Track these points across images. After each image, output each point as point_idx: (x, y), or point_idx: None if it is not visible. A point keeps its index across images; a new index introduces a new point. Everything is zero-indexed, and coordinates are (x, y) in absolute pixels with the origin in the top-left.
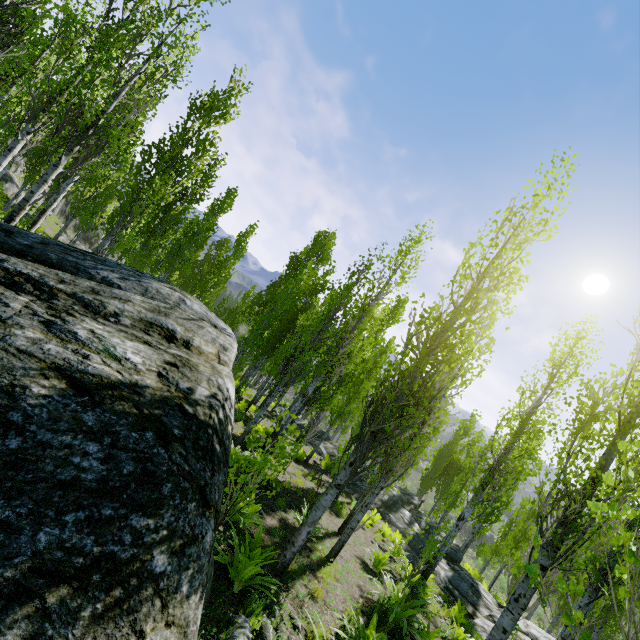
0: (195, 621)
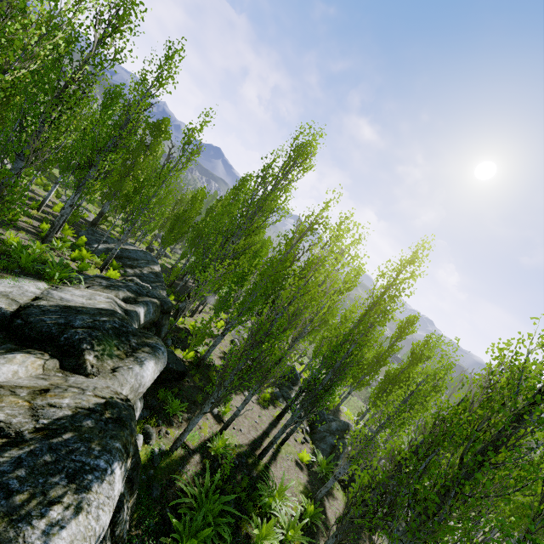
0: None
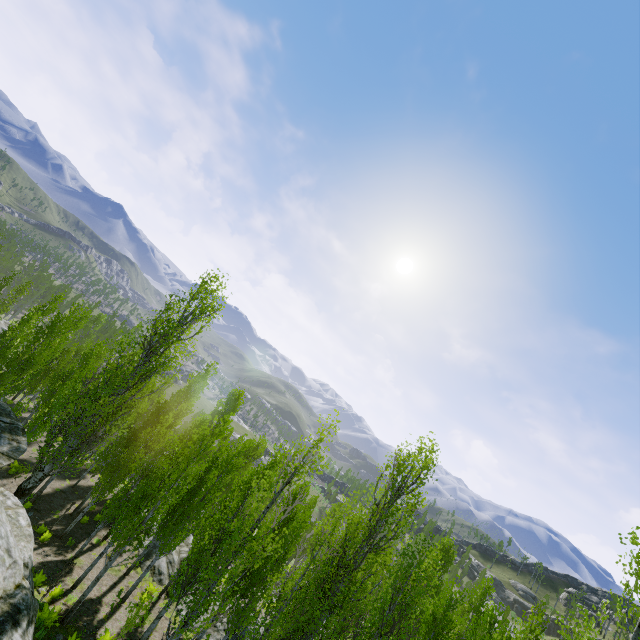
0: None
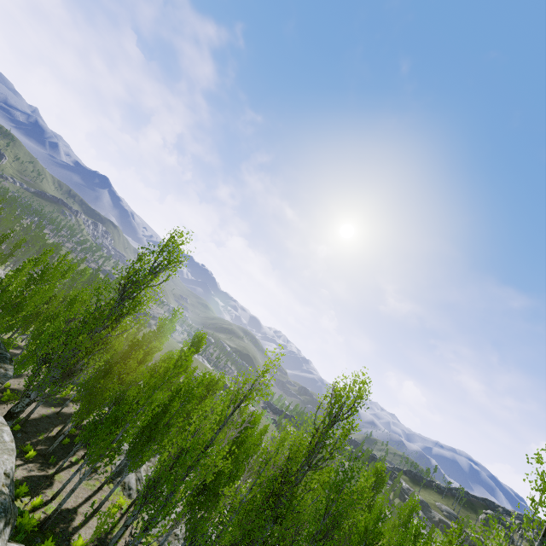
0: None
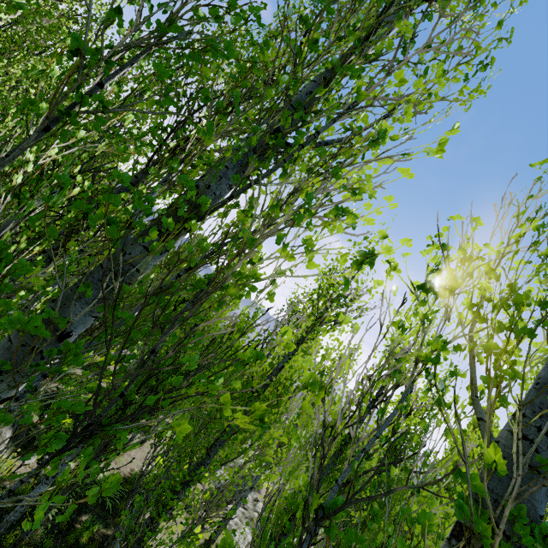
0: (5, 433)
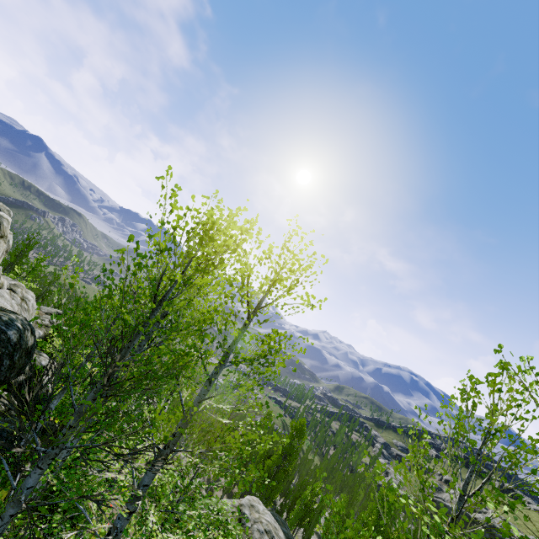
0: None
